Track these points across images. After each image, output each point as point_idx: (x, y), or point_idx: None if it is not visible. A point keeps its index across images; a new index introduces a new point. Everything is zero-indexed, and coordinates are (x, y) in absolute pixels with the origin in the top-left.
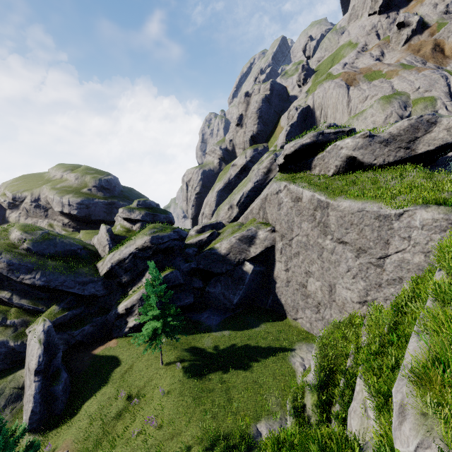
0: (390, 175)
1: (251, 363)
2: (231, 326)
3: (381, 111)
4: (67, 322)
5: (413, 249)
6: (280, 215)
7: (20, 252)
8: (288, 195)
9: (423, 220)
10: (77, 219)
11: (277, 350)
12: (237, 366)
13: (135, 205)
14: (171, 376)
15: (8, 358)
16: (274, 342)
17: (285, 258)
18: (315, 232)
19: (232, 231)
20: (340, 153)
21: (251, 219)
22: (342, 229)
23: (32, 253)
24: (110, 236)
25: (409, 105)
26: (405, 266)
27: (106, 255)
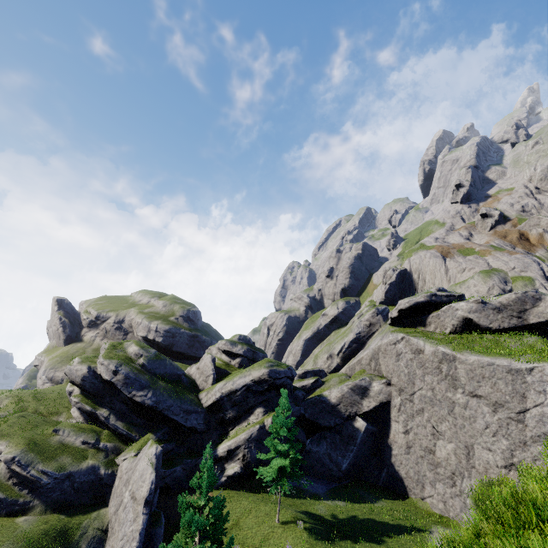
0: (508, 338)
1: (384, 538)
2: (343, 497)
3: (483, 282)
4: None
5: None
6: (399, 366)
7: (136, 367)
8: (407, 347)
9: None
10: (157, 347)
11: (411, 529)
12: (367, 538)
13: (236, 339)
14: (293, 535)
15: (91, 490)
16: (403, 521)
17: (405, 416)
18: (442, 385)
19: (339, 380)
20: (456, 314)
21: (359, 370)
22: (474, 382)
23: (146, 369)
24: (214, 367)
25: (508, 281)
26: (546, 420)
27: (208, 386)
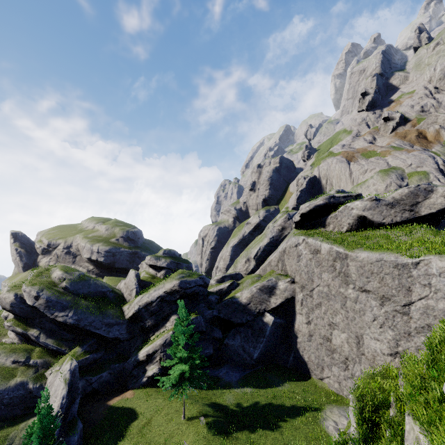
0: (400, 232)
1: (280, 424)
2: (252, 383)
3: (381, 181)
4: (85, 367)
5: (435, 295)
6: (300, 266)
7: (58, 290)
8: (307, 248)
9: (439, 268)
10: (101, 266)
11: (306, 412)
12: (265, 426)
13: (161, 254)
14: (195, 432)
15: (22, 403)
16: (301, 403)
17: (306, 309)
18: (336, 281)
19: (252, 281)
20: (351, 213)
21: (270, 271)
22: (363, 278)
23: (68, 291)
24: (138, 281)
25: (405, 177)
26: (430, 313)
27: (132, 298)
